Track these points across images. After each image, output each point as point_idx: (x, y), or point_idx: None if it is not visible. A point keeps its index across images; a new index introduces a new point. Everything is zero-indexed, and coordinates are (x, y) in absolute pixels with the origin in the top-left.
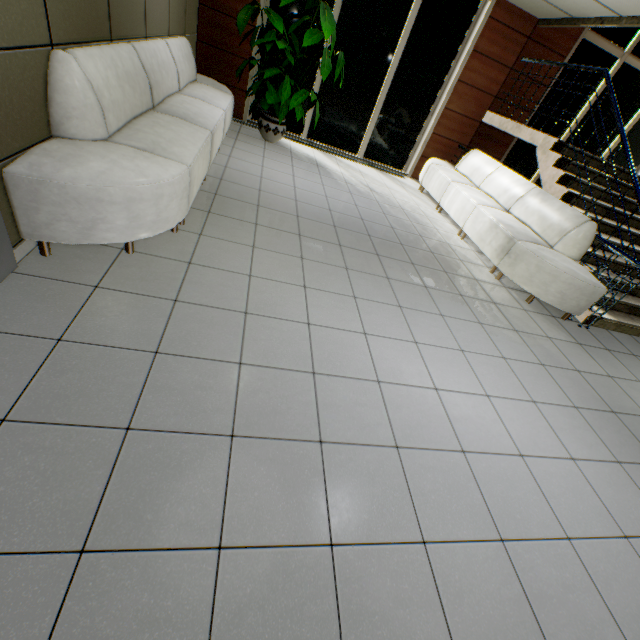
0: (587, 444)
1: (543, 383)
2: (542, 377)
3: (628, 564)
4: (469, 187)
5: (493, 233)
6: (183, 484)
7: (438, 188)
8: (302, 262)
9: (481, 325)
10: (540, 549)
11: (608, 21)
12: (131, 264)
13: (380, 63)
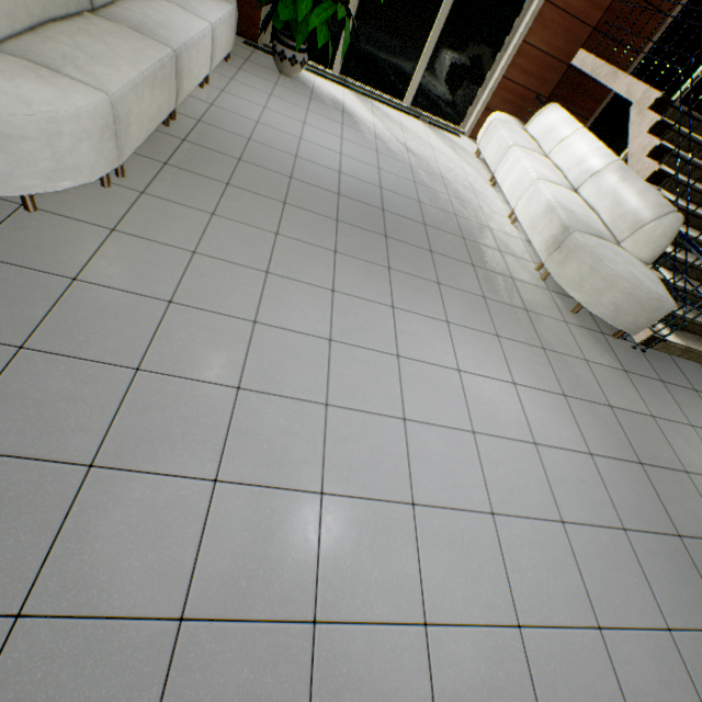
0: (589, 503)
1: (557, 420)
2: (558, 412)
3: (590, 664)
4: (533, 154)
5: (547, 219)
6: None
7: (496, 153)
8: (275, 239)
9: (498, 338)
10: (475, 638)
11: None
12: (27, 226)
13: None
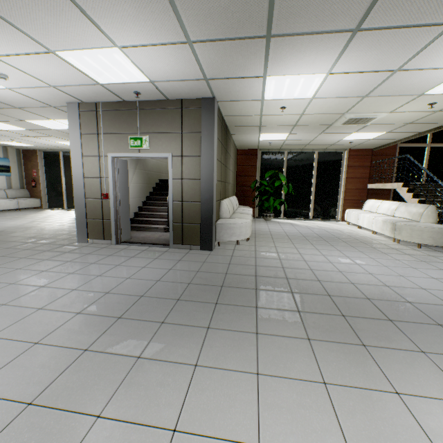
0: None
1: (421, 265)
2: (421, 263)
3: None
4: (369, 213)
5: (385, 224)
6: (273, 272)
7: (354, 219)
8: (293, 244)
9: (384, 253)
10: (406, 288)
11: (397, 141)
12: (239, 246)
13: (307, 183)
